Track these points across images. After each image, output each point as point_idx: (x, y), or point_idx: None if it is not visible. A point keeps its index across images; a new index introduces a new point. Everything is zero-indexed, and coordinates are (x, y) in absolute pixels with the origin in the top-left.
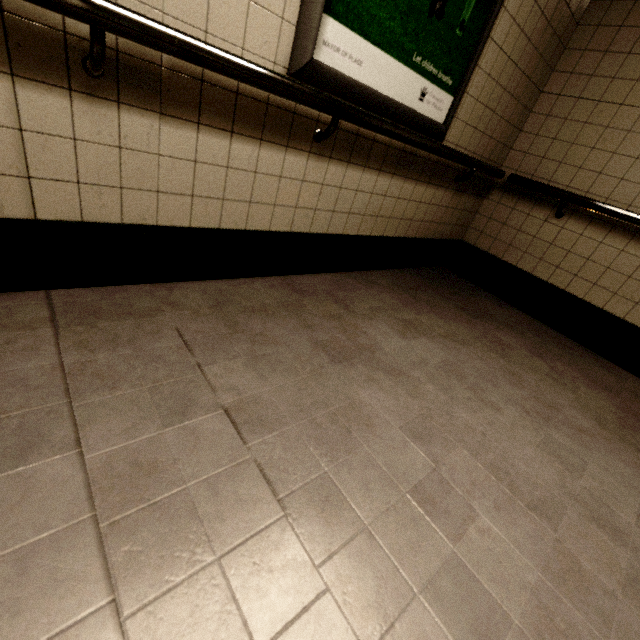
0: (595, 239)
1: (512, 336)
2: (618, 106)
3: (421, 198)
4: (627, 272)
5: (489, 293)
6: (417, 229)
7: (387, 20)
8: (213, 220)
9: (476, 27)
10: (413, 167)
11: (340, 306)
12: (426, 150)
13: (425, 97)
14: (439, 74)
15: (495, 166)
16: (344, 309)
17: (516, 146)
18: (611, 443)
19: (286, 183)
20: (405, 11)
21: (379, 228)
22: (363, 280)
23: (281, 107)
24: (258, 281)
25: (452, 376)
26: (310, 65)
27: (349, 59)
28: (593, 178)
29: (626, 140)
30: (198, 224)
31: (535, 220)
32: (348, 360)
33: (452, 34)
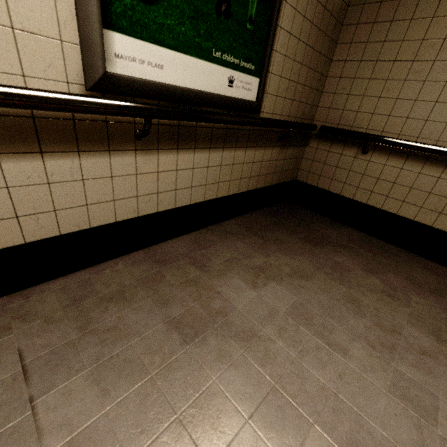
0: (396, 166)
1: (347, 256)
2: (392, 62)
3: (253, 159)
4: (427, 189)
5: (324, 216)
6: (256, 182)
7: (177, 26)
8: (50, 230)
9: (264, 20)
10: (239, 138)
11: (197, 267)
12: (245, 125)
13: (234, 83)
14: (241, 62)
15: (308, 121)
16: (201, 270)
17: (321, 104)
18: None
19: (120, 180)
20: (193, 16)
21: (223, 190)
22: (220, 232)
23: (90, 119)
24: (122, 260)
25: (300, 322)
26: (106, 78)
27: (148, 65)
28: (385, 120)
29: (404, 87)
30: (34, 238)
31: (347, 158)
32: (200, 334)
33: (244, 28)
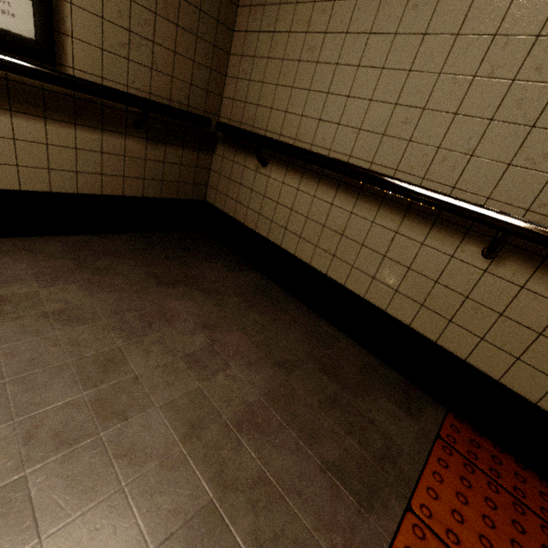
0: (293, 186)
1: (198, 304)
2: (288, 34)
3: (76, 143)
4: (321, 220)
5: (236, 255)
6: (100, 184)
7: None
8: None
9: None
10: (18, 97)
11: None
12: None
13: None
14: None
15: (208, 115)
16: None
17: (226, 93)
18: (170, 470)
19: None
20: None
21: (3, 179)
22: (12, 247)
23: None
24: None
25: None
26: None
27: None
28: (282, 118)
29: (299, 71)
30: None
31: (250, 171)
32: None
33: None
